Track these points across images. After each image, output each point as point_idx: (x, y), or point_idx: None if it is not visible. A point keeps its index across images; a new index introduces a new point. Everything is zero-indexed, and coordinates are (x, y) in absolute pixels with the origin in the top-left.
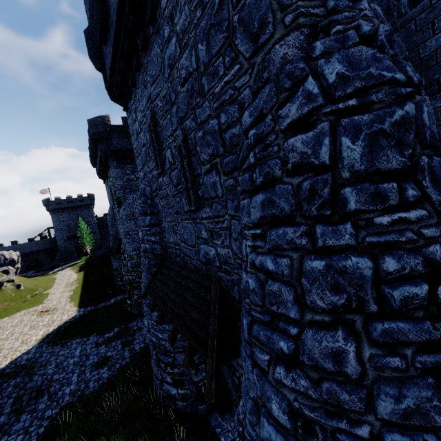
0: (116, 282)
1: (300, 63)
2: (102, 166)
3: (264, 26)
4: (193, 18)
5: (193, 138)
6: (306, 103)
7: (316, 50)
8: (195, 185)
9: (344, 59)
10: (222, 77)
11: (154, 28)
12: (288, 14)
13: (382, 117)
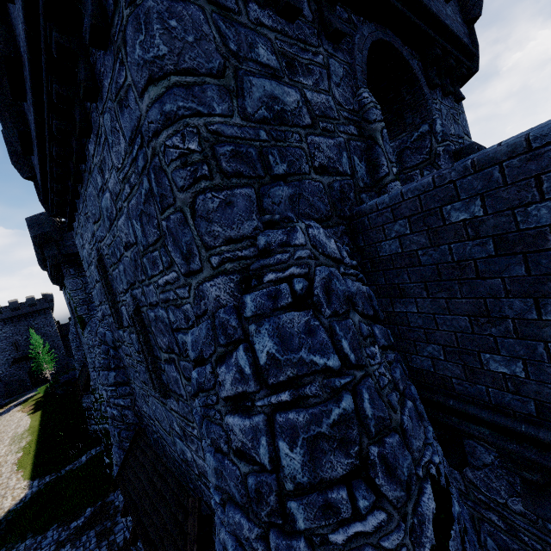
0: (89, 426)
1: (233, 317)
2: (54, 273)
3: (192, 255)
4: (123, 189)
5: (146, 314)
6: (240, 381)
7: (247, 309)
8: (157, 367)
9: (275, 332)
10: (163, 273)
11: (86, 166)
12: (213, 255)
13: (319, 417)
